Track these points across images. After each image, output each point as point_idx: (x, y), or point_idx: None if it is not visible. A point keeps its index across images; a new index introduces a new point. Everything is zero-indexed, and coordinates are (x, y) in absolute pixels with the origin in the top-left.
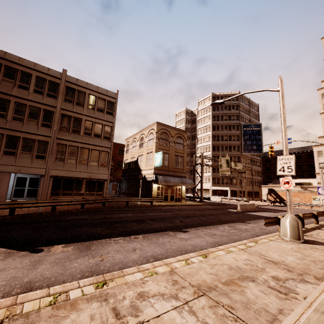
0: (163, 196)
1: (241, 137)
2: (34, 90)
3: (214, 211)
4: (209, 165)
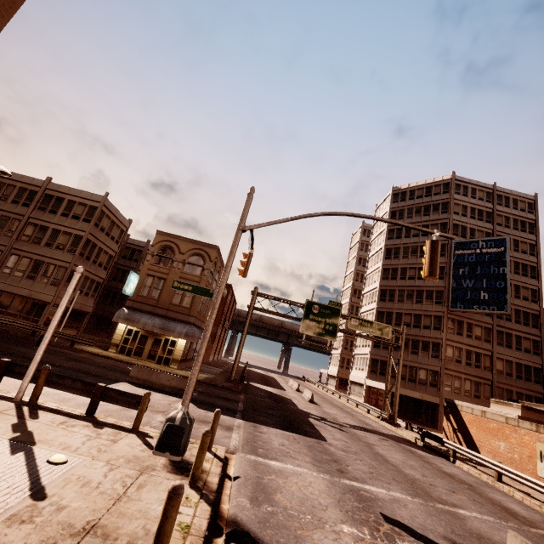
0: (135, 347)
1: (449, 272)
2: (13, 200)
3: (89, 367)
4: (276, 313)
